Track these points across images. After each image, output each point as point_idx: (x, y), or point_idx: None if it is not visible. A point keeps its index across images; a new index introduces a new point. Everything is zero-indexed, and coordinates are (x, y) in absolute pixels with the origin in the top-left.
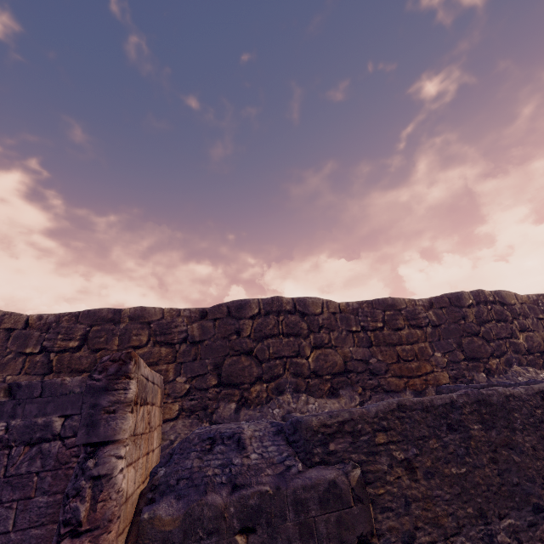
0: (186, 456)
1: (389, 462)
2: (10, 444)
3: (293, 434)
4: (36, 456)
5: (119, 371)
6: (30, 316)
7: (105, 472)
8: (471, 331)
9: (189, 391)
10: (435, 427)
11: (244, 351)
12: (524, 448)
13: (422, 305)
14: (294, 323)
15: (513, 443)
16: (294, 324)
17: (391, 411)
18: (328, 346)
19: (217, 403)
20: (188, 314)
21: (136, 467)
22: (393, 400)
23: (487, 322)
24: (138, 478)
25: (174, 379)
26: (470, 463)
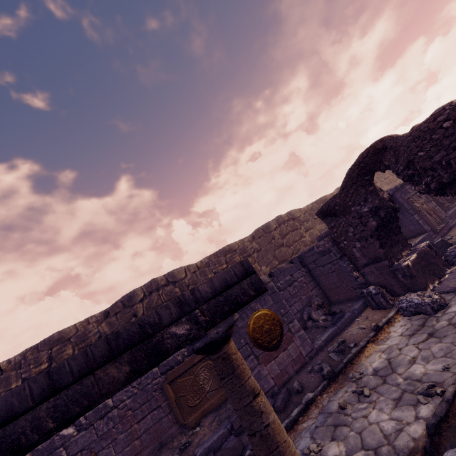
0: None
1: None
2: None
3: None
4: None
5: None
6: None
7: None
8: None
9: None
10: None
11: None
12: None
13: None
14: None
15: None
16: None
17: None
18: None
19: None
20: None
21: None
22: None
23: None
24: None
25: None
26: None
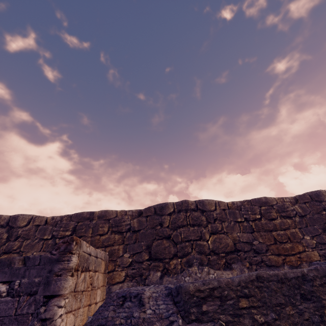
0: (107, 309)
1: (252, 324)
2: (20, 294)
3: (176, 296)
4: (32, 302)
5: (66, 249)
6: (48, 217)
7: (49, 316)
8: None
9: (132, 263)
10: (290, 296)
11: (165, 236)
12: None
13: (288, 201)
14: (197, 217)
15: None
16: (197, 217)
17: (251, 281)
18: (221, 232)
19: (148, 272)
20: (131, 213)
21: (76, 314)
22: (253, 273)
23: None
24: (78, 322)
25: (122, 255)
26: None
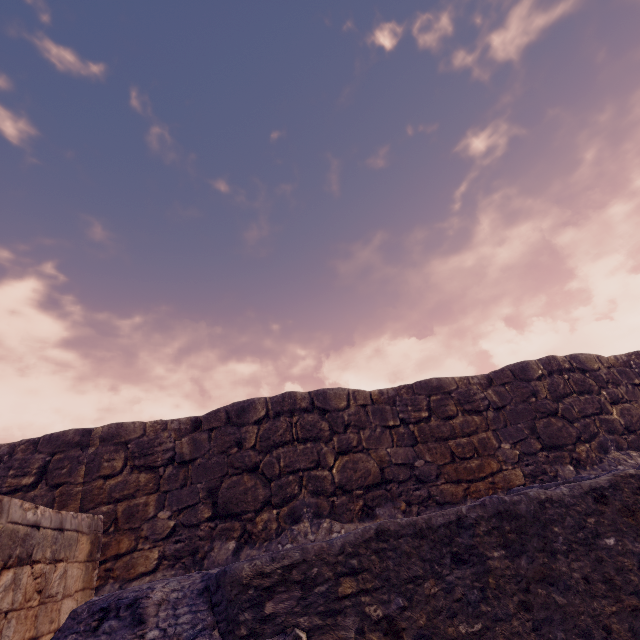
0: None
1: (359, 625)
2: None
3: (215, 593)
4: None
5: None
6: None
7: None
8: (546, 411)
9: (175, 530)
10: (434, 560)
11: (247, 467)
12: (572, 581)
13: (477, 383)
14: (311, 424)
15: (554, 574)
16: (311, 425)
17: (365, 542)
18: (358, 449)
19: (210, 543)
20: (176, 426)
21: None
22: (372, 525)
23: (566, 396)
24: None
25: (155, 515)
26: (488, 614)
